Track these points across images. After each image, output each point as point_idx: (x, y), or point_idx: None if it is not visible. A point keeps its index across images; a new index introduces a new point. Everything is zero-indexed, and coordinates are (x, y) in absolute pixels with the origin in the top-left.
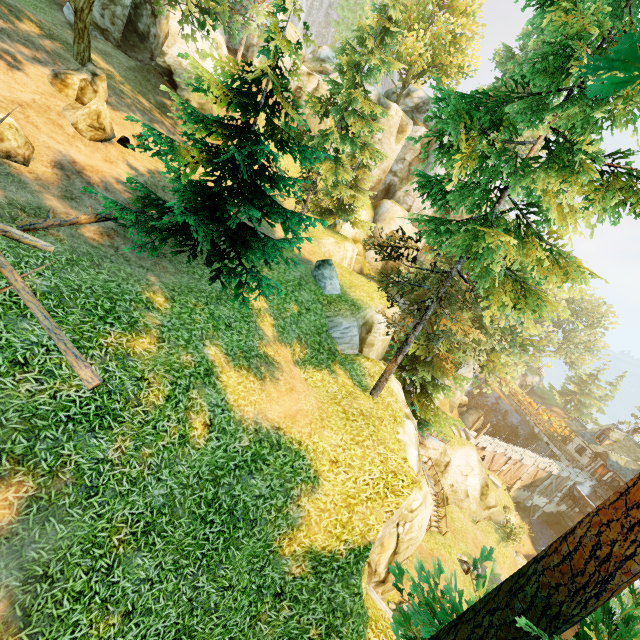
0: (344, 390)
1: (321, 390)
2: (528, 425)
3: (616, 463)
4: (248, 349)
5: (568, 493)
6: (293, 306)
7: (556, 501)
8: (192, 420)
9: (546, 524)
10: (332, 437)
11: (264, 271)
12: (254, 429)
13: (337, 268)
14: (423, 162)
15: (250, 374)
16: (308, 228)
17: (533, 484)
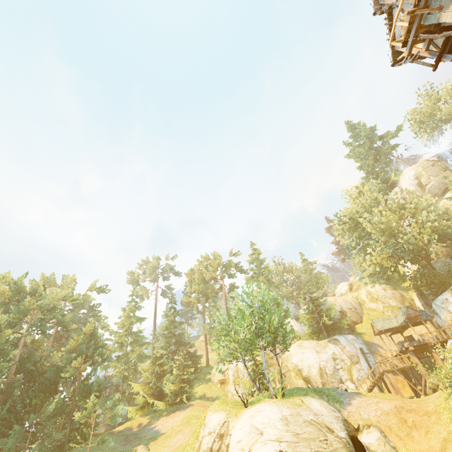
0: None
1: None
2: None
3: None
4: None
5: None
6: None
7: None
8: None
9: None
10: None
11: None
12: None
13: None
14: None
15: None
16: None
17: None
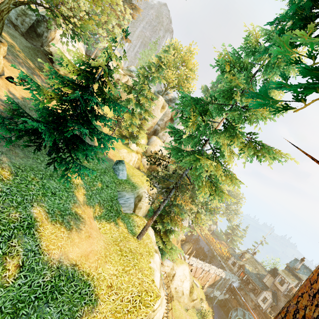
0: (122, 235)
1: (108, 235)
2: (212, 251)
3: (248, 270)
4: (64, 209)
5: (229, 288)
6: (99, 184)
7: (224, 293)
8: (7, 263)
9: (219, 306)
10: (111, 268)
11: (85, 162)
12: (57, 267)
13: (126, 165)
14: (171, 122)
15: (62, 226)
16: (114, 143)
17: (214, 284)
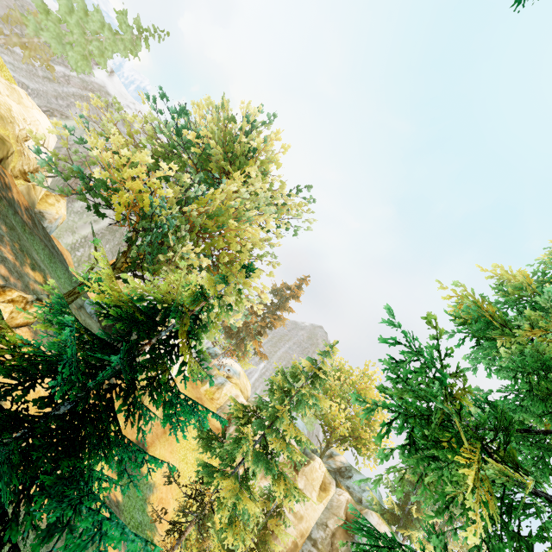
0: None
1: None
2: None
3: None
4: None
5: None
6: None
7: None
8: None
9: None
10: None
11: None
12: None
13: None
14: (348, 536)
15: None
16: None
17: None
